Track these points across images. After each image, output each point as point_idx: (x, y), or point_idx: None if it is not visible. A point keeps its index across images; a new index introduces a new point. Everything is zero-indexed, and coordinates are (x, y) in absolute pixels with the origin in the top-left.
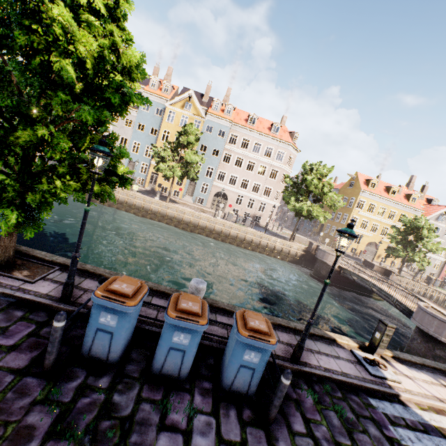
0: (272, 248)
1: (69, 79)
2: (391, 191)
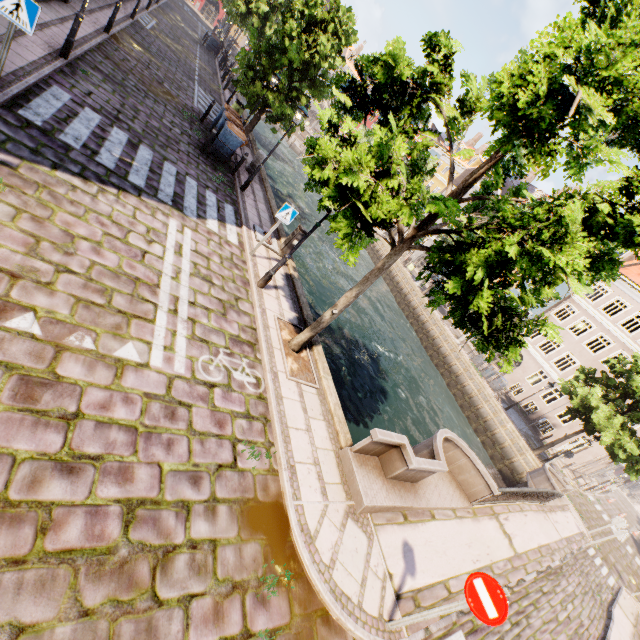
0: (490, 428)
1: (283, 45)
2: None
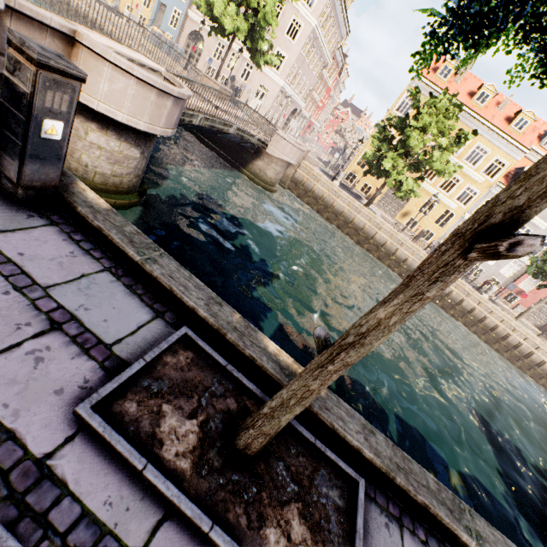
0: None
1: None
2: (479, 95)
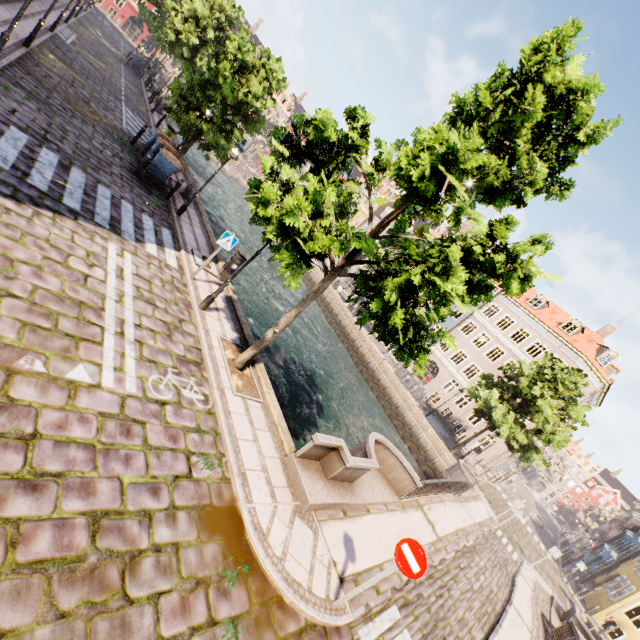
0: (415, 434)
1: (217, 82)
2: None
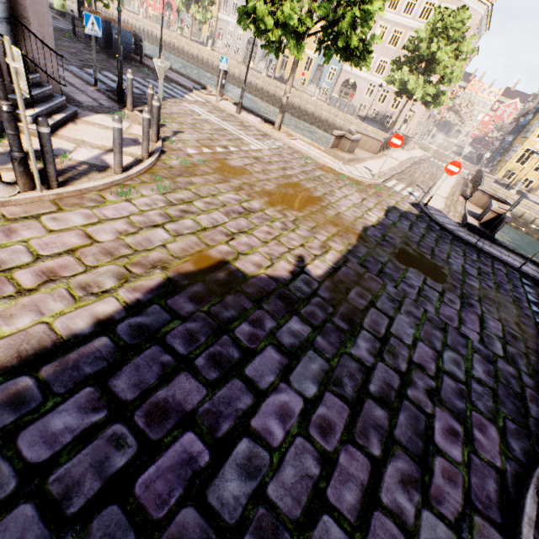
0: None
1: None
2: None
